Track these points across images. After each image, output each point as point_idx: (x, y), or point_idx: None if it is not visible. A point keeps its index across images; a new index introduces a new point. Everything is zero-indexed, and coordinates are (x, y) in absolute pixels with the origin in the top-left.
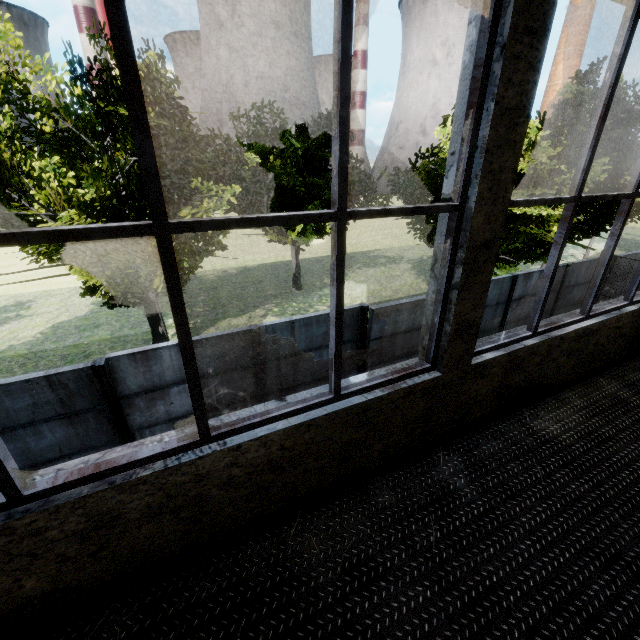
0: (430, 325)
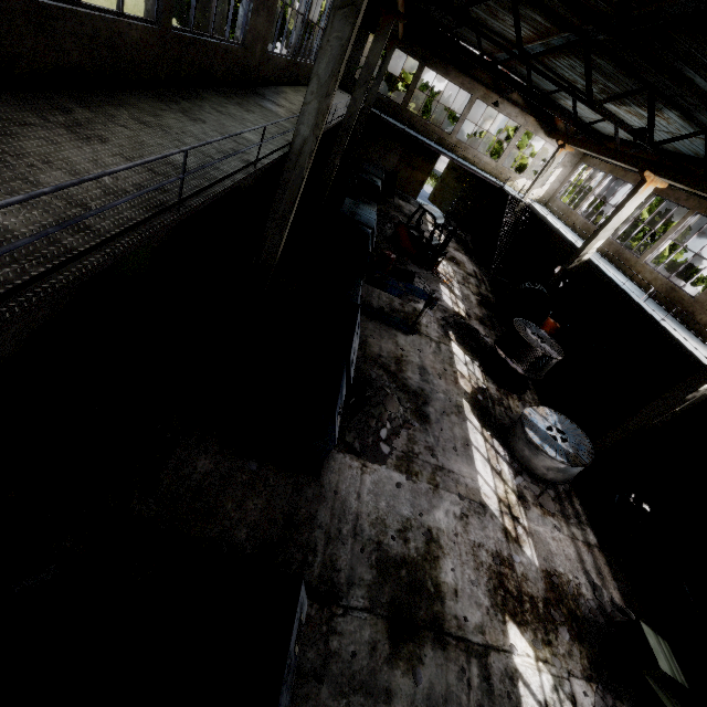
0: (295, 46)
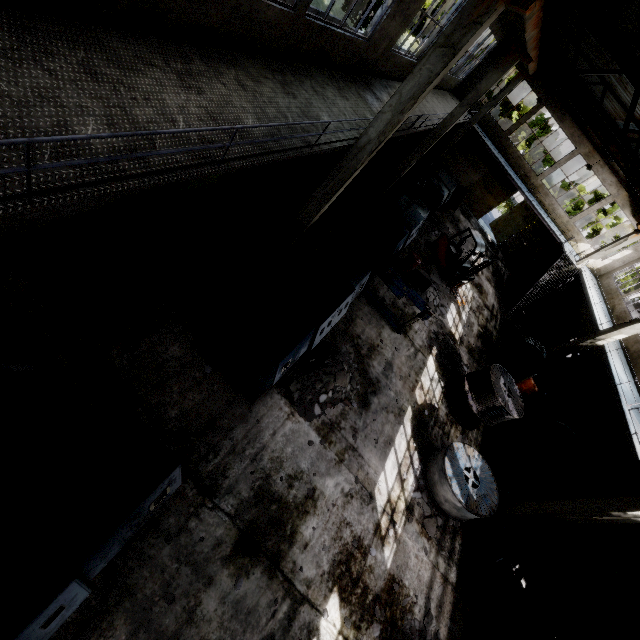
0: (423, 50)
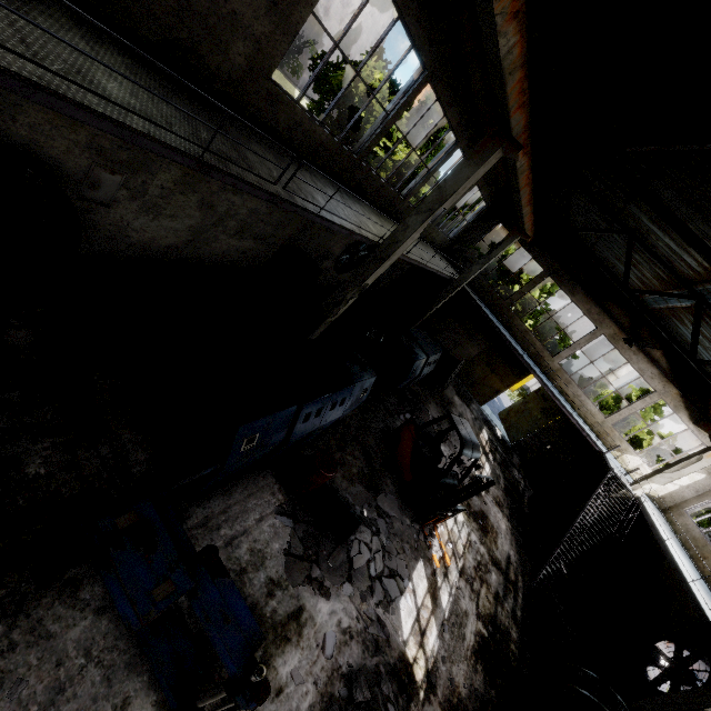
0: (363, 142)
